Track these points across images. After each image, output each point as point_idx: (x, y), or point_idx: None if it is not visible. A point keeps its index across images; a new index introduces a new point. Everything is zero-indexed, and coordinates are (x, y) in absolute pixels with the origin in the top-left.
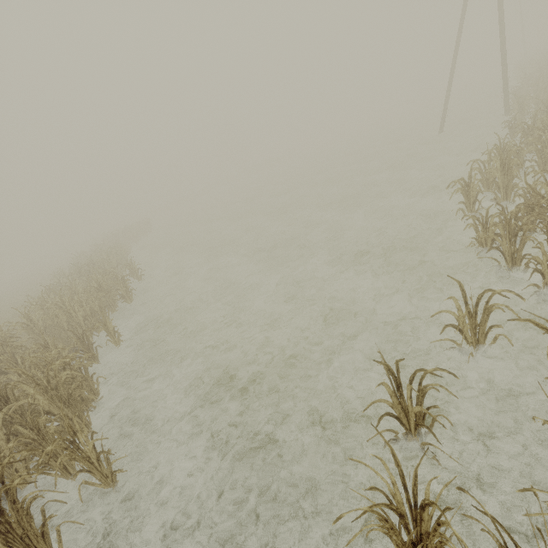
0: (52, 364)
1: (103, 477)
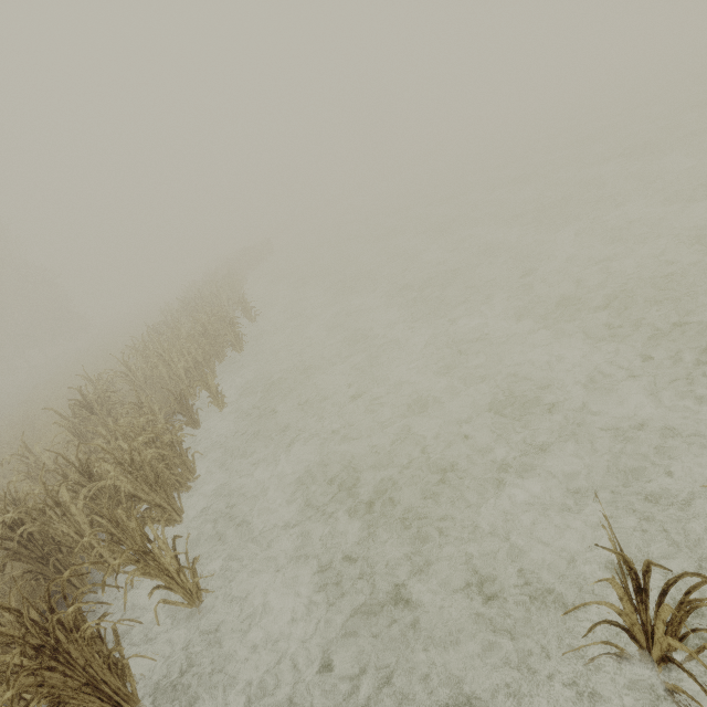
0: (135, 439)
1: (186, 593)
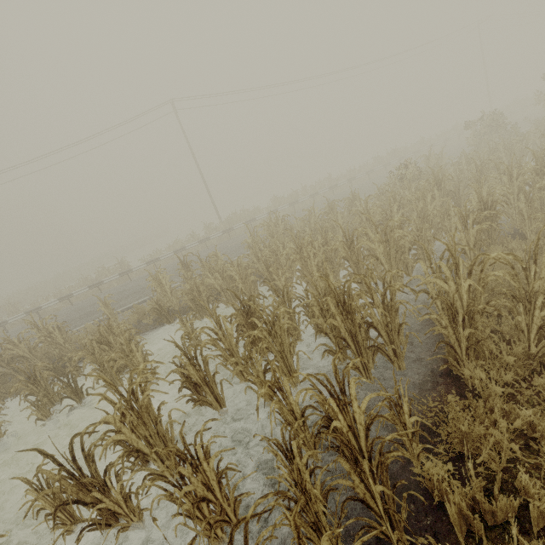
0: None
1: None
